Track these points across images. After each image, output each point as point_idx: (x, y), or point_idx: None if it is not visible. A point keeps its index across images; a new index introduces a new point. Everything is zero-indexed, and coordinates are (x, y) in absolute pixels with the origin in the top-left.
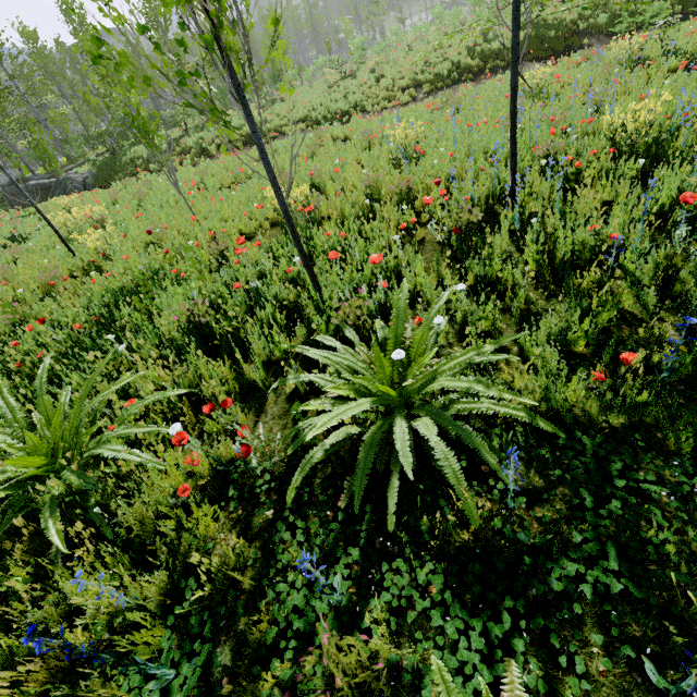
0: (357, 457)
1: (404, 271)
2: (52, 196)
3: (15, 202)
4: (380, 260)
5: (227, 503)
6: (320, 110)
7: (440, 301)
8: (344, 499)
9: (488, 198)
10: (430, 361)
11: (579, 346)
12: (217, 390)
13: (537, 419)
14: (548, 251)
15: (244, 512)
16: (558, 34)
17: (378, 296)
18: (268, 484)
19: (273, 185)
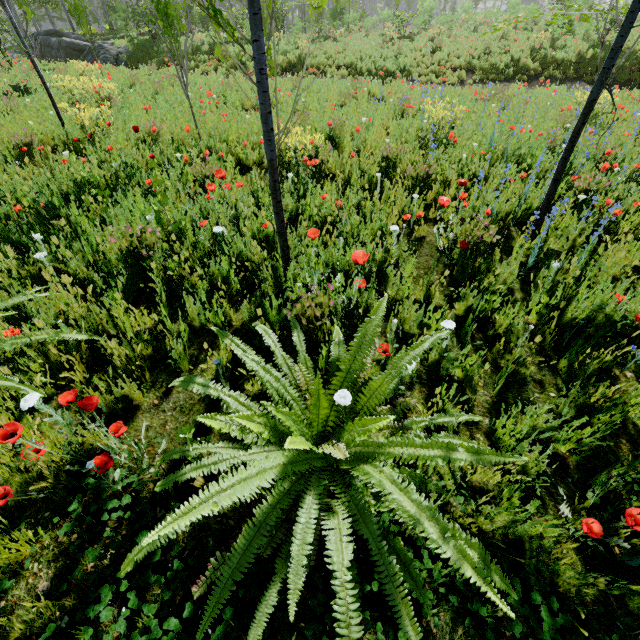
0: (247, 513)
1: (390, 272)
2: (83, 60)
3: (46, 53)
4: (364, 261)
5: (65, 515)
6: (367, 62)
7: (419, 347)
8: (201, 585)
9: (507, 216)
10: (381, 407)
11: (564, 449)
12: (117, 353)
13: (491, 568)
14: (559, 307)
15: (79, 539)
16: (625, 64)
17: (350, 294)
18: (126, 506)
19: (265, 122)
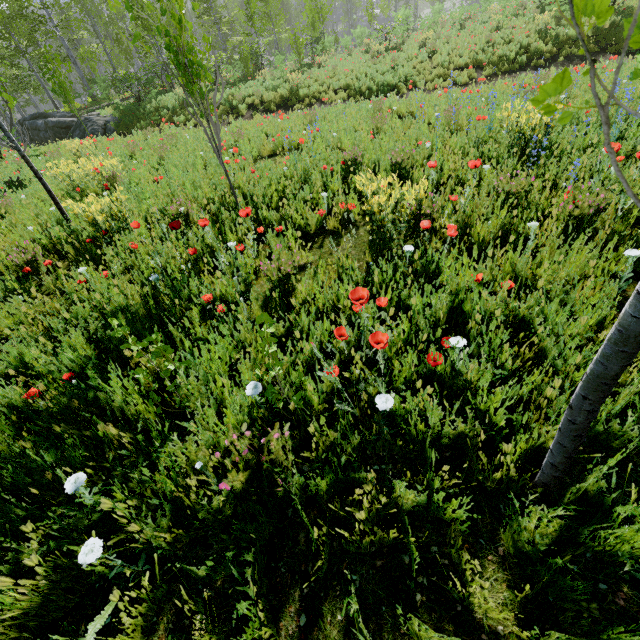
0: None
1: None
2: (71, 136)
3: (34, 137)
4: None
5: None
6: (364, 80)
7: None
8: None
9: None
10: None
11: None
12: None
13: None
14: None
15: None
16: None
17: None
18: None
19: None
